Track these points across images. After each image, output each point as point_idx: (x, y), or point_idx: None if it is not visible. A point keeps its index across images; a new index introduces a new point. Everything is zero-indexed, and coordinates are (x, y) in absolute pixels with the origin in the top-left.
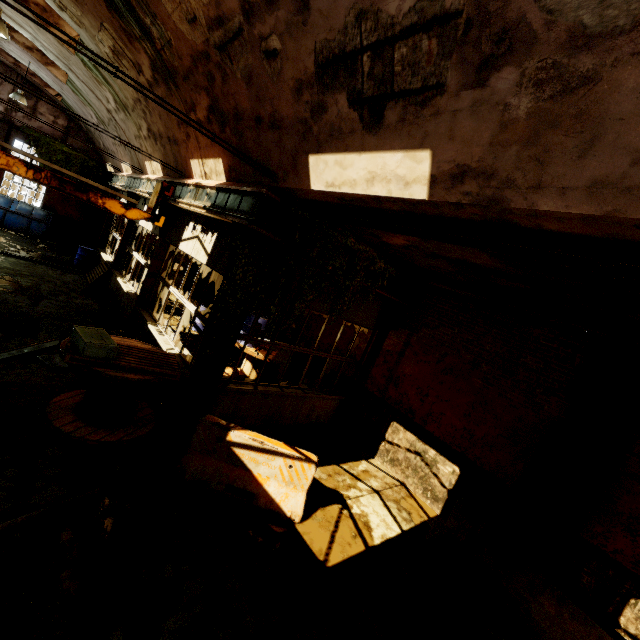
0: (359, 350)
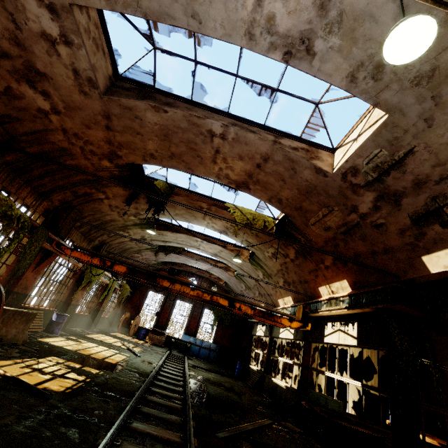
0: None
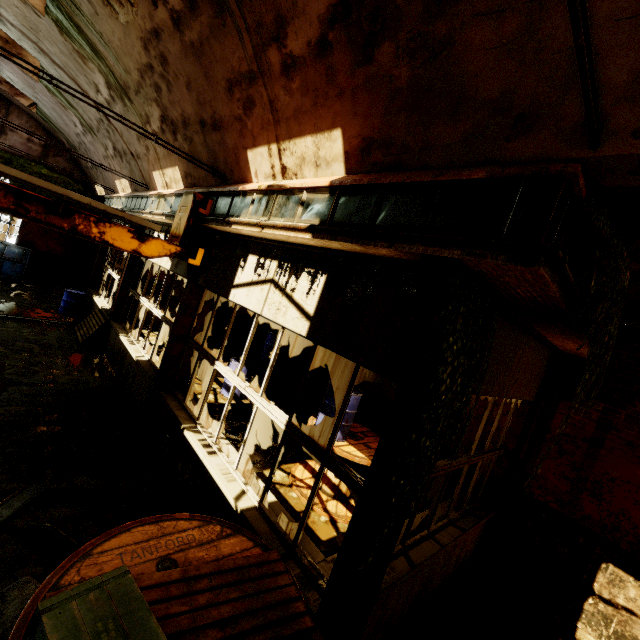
0: (509, 432)
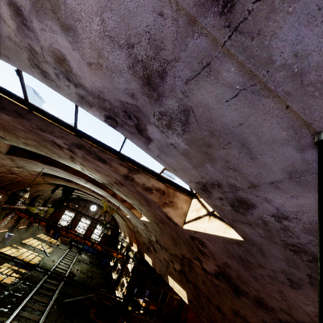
0: (177, 306)
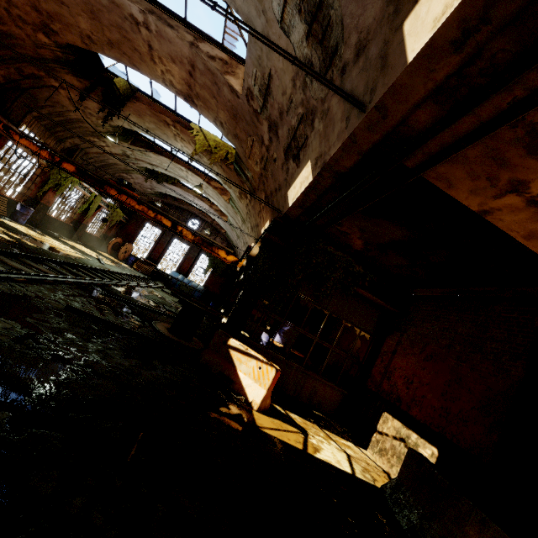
0: (362, 353)
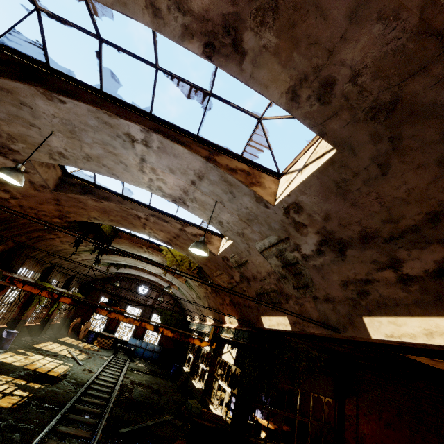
0: (331, 417)
